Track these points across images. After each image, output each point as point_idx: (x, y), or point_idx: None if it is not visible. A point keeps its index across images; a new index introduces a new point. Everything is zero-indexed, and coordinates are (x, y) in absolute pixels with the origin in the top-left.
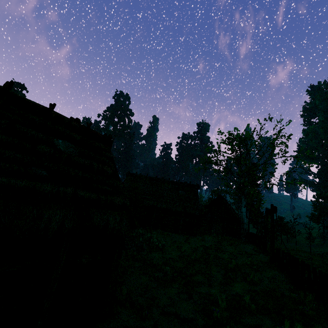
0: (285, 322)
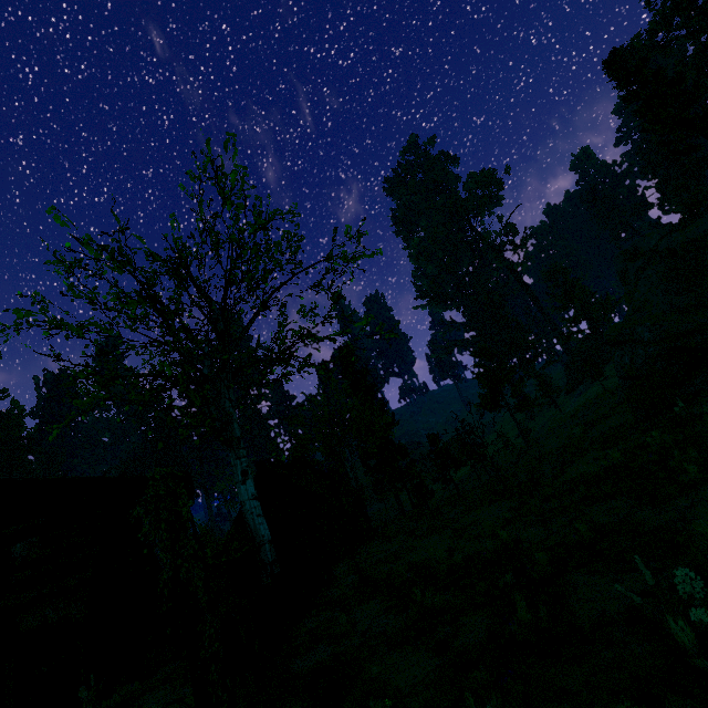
0: None
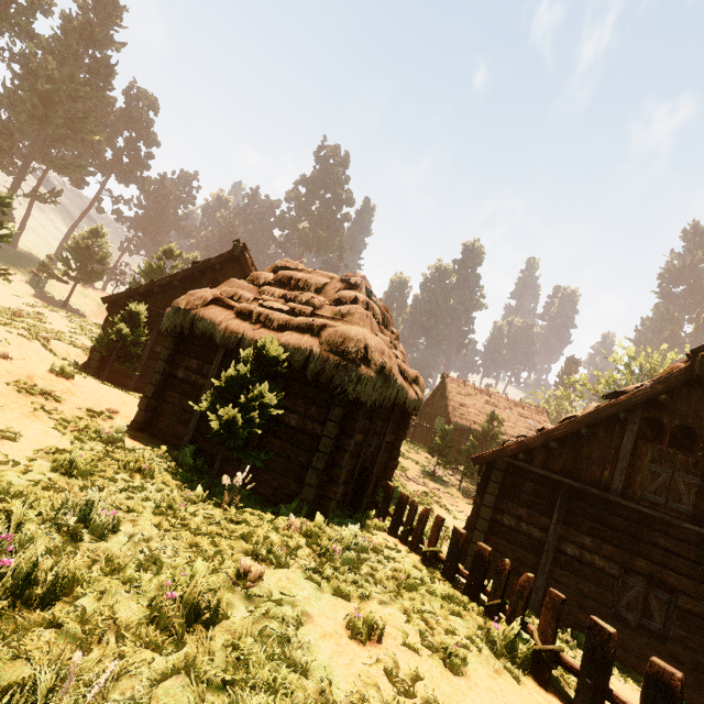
0: None
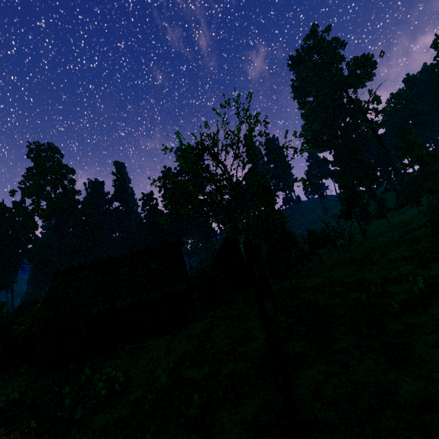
0: None
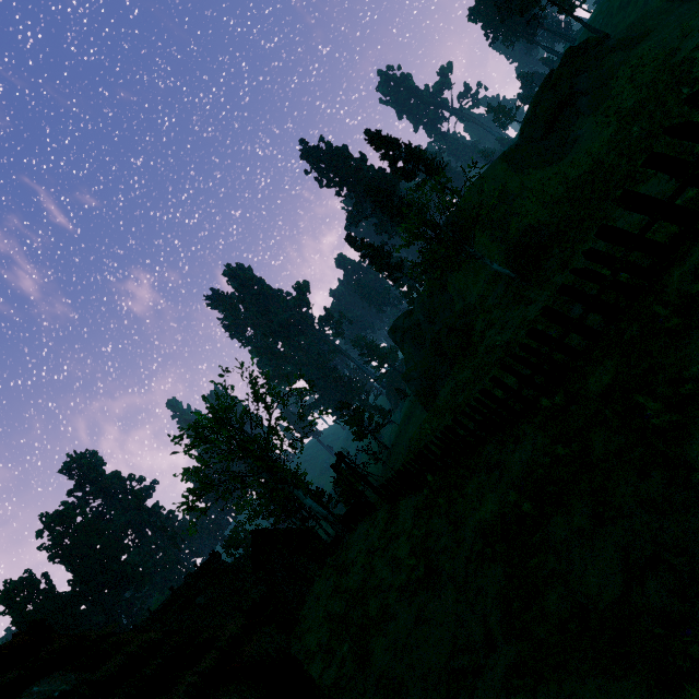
0: (439, 502)
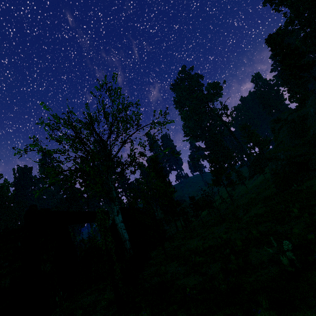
0: None
